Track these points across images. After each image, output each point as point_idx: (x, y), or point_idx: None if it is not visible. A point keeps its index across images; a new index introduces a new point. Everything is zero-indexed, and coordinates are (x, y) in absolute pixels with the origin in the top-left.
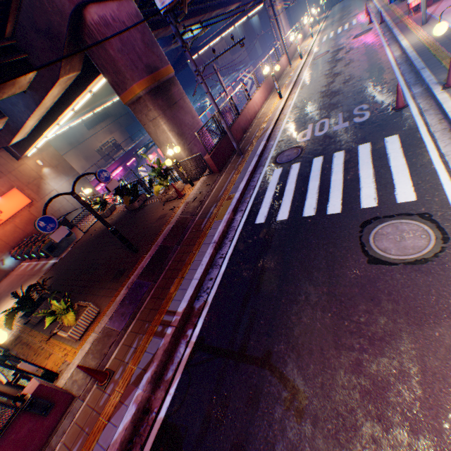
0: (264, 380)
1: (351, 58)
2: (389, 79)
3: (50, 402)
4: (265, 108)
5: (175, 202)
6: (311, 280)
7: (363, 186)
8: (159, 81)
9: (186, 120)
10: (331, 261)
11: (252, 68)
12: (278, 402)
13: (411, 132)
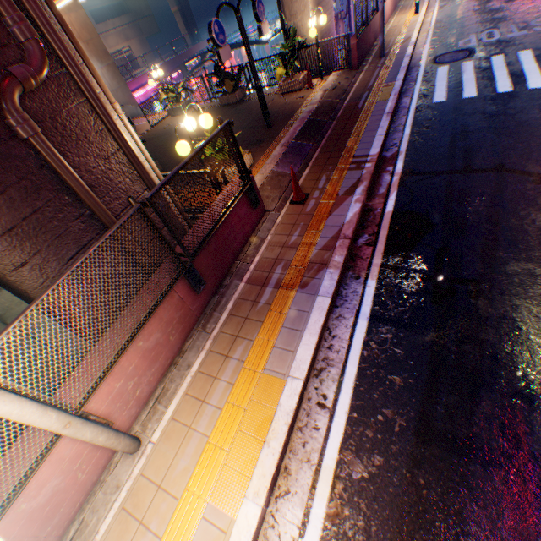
0: (504, 177)
1: None
2: None
3: (258, 199)
4: (394, 23)
5: (300, 93)
6: (529, 125)
7: None
8: None
9: None
10: None
11: None
12: (526, 183)
13: None
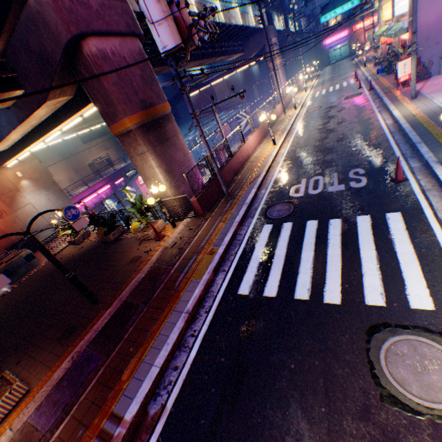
0: None
1: (344, 118)
2: (384, 146)
3: None
4: (258, 152)
5: (152, 243)
6: (305, 408)
7: (366, 271)
8: (154, 116)
9: (177, 156)
10: (331, 382)
11: (249, 109)
12: None
13: (415, 213)
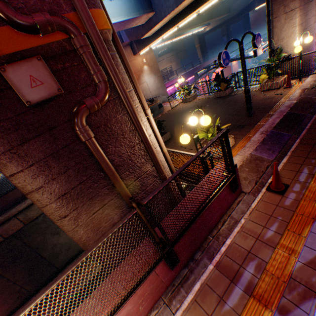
0: None
1: None
2: None
3: (236, 184)
4: None
5: (278, 91)
6: None
7: None
8: None
9: (310, 21)
10: None
11: None
12: None
13: None
